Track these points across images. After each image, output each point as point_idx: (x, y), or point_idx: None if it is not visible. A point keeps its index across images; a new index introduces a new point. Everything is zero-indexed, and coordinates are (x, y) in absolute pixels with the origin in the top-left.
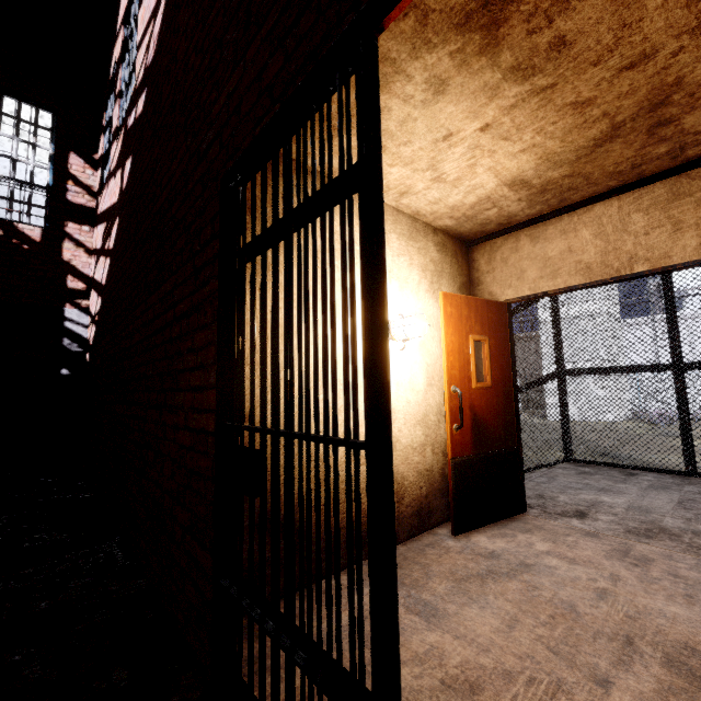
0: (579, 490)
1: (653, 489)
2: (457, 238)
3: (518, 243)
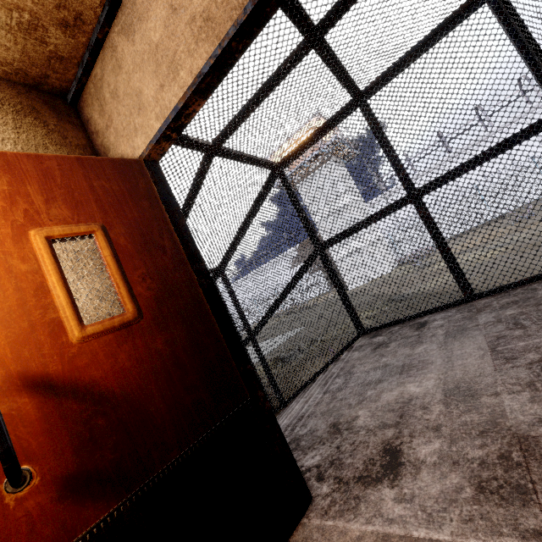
0: (380, 383)
1: (452, 338)
2: (31, 87)
3: (116, 53)
